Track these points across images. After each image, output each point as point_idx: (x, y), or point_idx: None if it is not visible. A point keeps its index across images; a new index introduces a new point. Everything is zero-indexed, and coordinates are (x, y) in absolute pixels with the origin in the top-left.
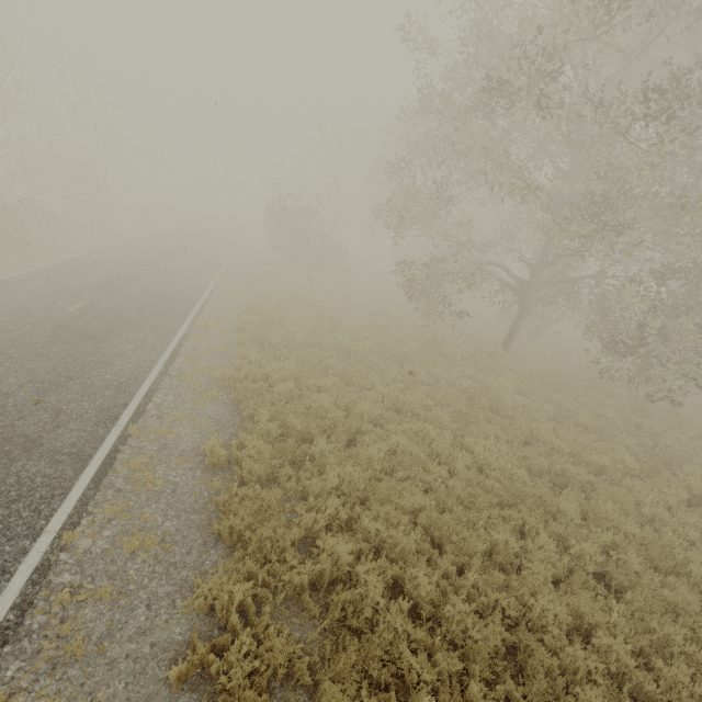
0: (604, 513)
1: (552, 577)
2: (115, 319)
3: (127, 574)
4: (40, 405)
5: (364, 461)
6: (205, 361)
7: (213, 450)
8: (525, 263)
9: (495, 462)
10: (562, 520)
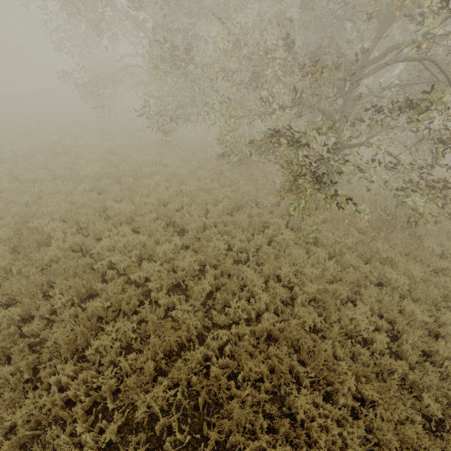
0: None
1: None
2: None
3: None
4: None
5: None
6: None
7: None
8: None
9: None
10: None
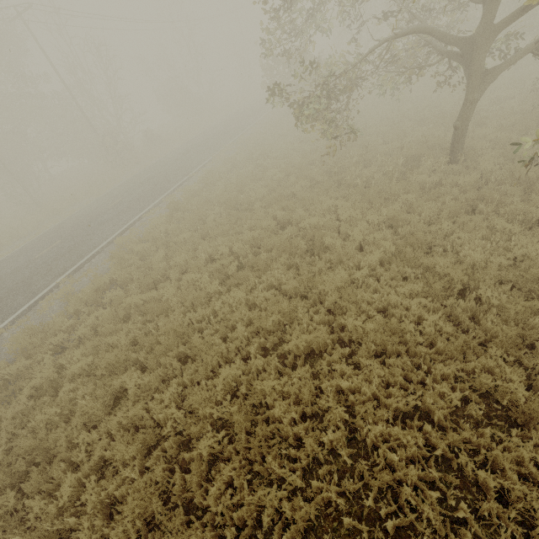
0: (256, 389)
1: (154, 424)
2: (122, 208)
3: (3, 351)
4: (48, 267)
5: (127, 305)
6: (139, 229)
7: (70, 293)
8: (482, 2)
9: (221, 315)
10: (214, 382)
